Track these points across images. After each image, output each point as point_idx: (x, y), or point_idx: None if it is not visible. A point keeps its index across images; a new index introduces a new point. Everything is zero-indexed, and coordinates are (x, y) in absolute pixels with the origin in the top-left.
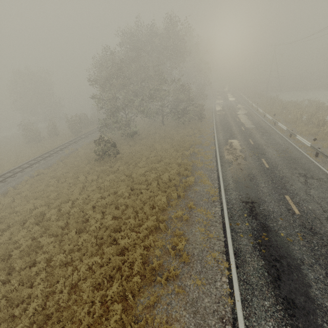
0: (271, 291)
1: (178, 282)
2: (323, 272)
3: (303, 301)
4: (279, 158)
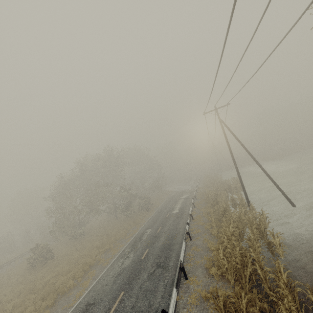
0: None
1: None
2: None
3: None
4: (160, 246)
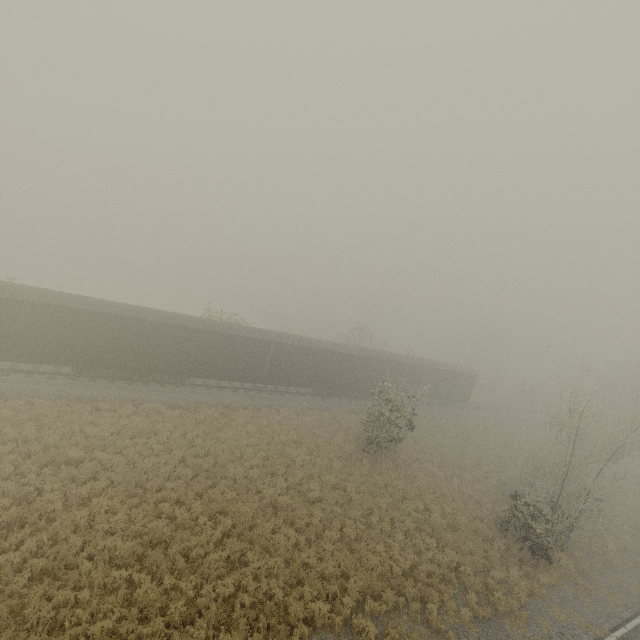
0: None
1: None
2: None
3: None
4: None
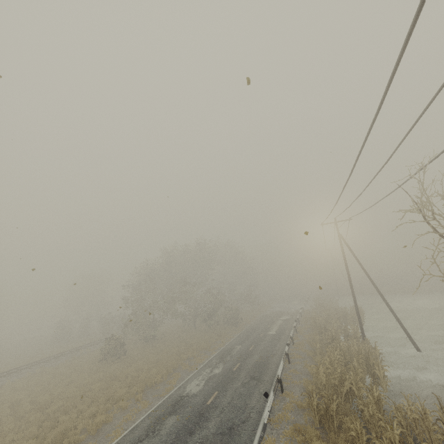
0: None
1: None
2: (173, 437)
3: None
4: (253, 363)
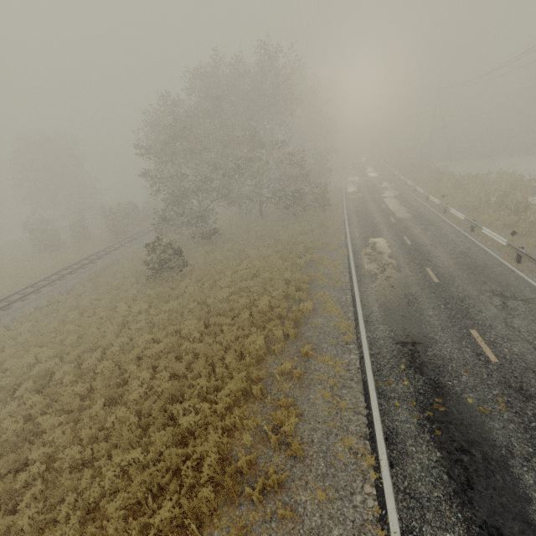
0: (457, 511)
1: (284, 496)
2: None
3: (518, 530)
4: (456, 266)
